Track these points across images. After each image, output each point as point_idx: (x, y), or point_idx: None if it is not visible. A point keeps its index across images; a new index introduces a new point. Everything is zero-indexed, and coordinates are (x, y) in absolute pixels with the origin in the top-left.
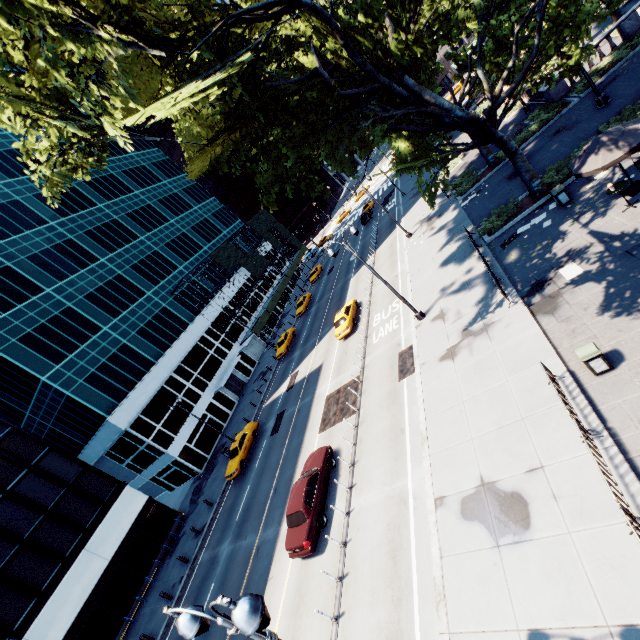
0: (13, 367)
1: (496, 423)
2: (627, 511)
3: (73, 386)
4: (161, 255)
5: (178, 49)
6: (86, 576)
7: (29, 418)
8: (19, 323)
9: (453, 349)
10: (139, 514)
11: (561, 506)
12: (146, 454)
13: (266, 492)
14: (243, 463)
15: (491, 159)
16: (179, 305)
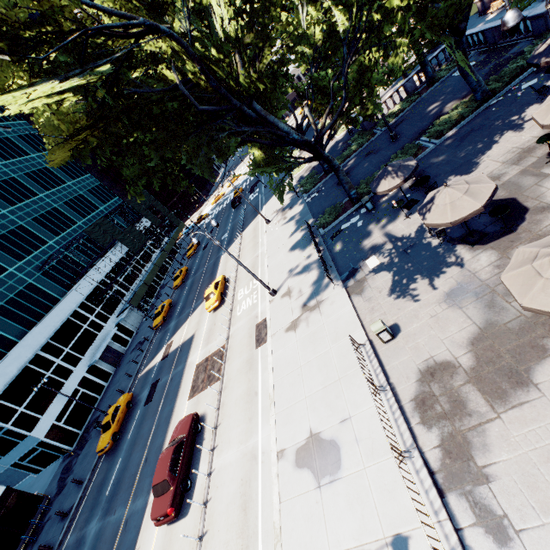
0: None
1: (322, 383)
2: (396, 448)
3: None
4: (27, 230)
5: (32, 47)
6: None
7: None
8: None
9: (295, 322)
10: None
11: (360, 447)
12: (5, 440)
13: (137, 463)
14: (116, 436)
15: (326, 167)
16: (48, 280)
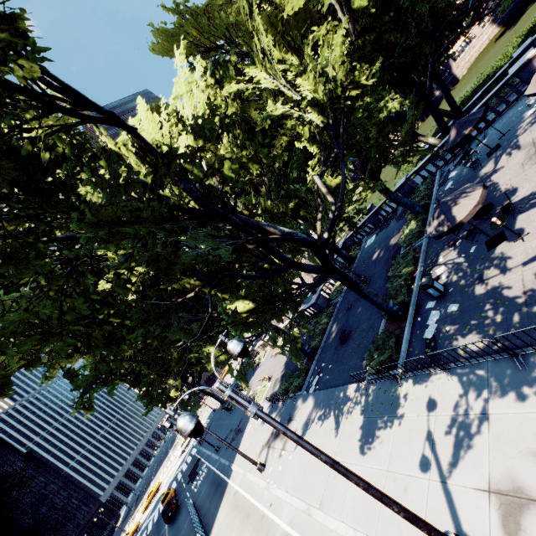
0: None
1: None
2: None
3: None
4: None
5: None
6: None
7: None
8: None
9: None
10: None
11: None
12: None
13: None
14: None
15: (308, 349)
16: None
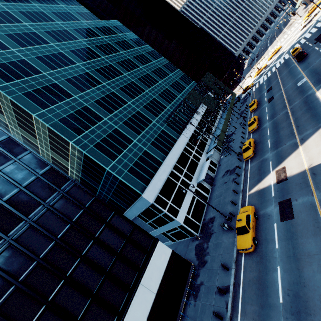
0: (92, 162)
1: None
2: None
3: (122, 174)
4: (157, 100)
5: None
6: (143, 304)
7: (99, 192)
8: (93, 136)
9: None
10: (168, 262)
11: None
12: (162, 219)
13: None
14: (254, 240)
15: None
16: (170, 128)
